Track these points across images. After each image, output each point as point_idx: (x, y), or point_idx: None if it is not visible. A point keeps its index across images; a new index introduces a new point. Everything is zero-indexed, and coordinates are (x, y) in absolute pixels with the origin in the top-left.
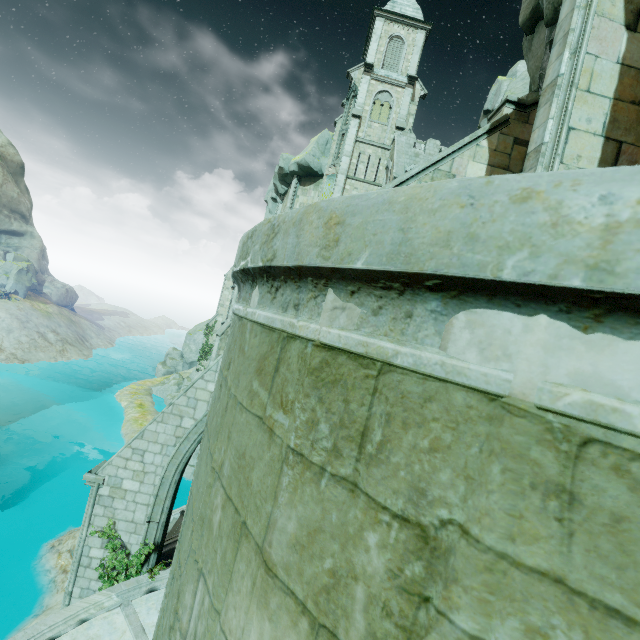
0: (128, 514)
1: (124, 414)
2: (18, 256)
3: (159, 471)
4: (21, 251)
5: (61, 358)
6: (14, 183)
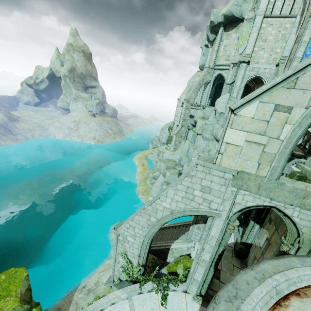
0: (130, 250)
1: (136, 169)
2: (95, 97)
3: (141, 237)
4: (96, 95)
5: (114, 140)
6: (89, 63)
